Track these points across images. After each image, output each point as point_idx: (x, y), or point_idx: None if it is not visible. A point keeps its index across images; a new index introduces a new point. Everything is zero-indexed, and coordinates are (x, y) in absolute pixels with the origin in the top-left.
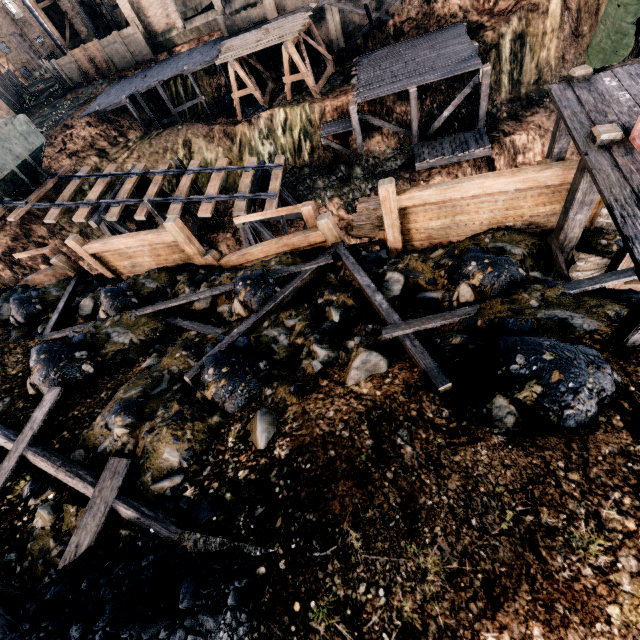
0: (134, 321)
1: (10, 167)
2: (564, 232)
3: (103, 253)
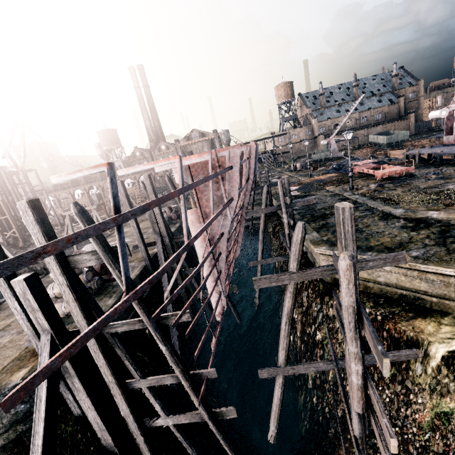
0: (385, 159)
1: (393, 141)
2: (451, 157)
3: (391, 154)
